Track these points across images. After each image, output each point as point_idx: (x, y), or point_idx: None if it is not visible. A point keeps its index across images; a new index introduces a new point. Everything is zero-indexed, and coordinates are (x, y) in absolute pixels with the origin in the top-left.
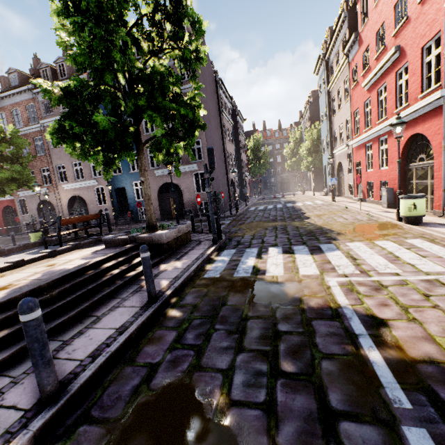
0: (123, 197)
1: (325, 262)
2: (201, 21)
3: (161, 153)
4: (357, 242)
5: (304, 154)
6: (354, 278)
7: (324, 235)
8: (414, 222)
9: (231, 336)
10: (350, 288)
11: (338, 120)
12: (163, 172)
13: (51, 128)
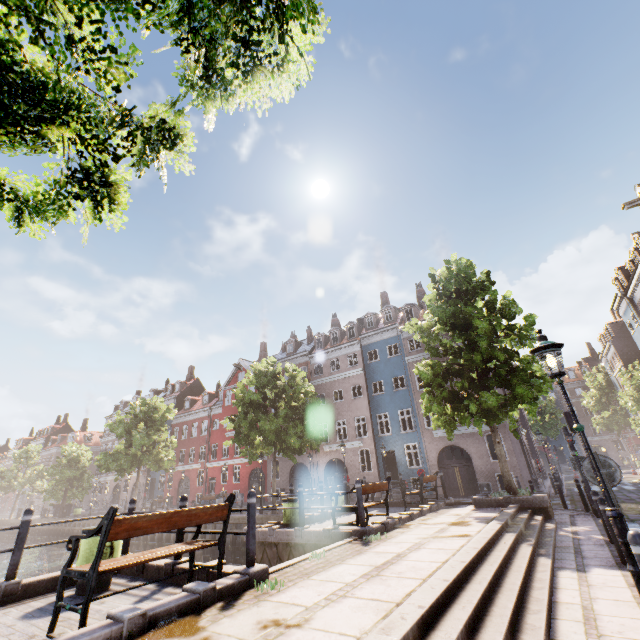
0: (389, 462)
1: None
2: (533, 316)
3: (507, 416)
4: None
5: (631, 406)
6: None
7: None
8: None
9: None
10: None
11: None
12: (442, 433)
13: (425, 398)
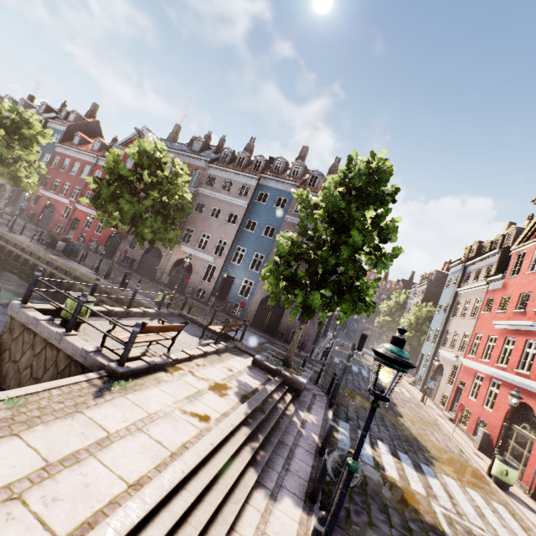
0: (227, 284)
1: (428, 486)
2: (400, 251)
3: (323, 313)
4: (451, 478)
5: (405, 326)
6: (452, 514)
7: (421, 452)
8: (501, 486)
9: (382, 513)
10: (450, 521)
11: (456, 325)
12: None
13: (269, 267)
